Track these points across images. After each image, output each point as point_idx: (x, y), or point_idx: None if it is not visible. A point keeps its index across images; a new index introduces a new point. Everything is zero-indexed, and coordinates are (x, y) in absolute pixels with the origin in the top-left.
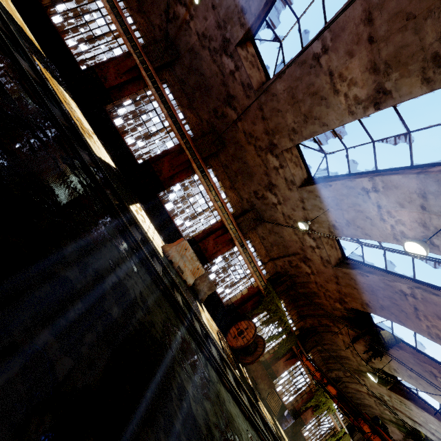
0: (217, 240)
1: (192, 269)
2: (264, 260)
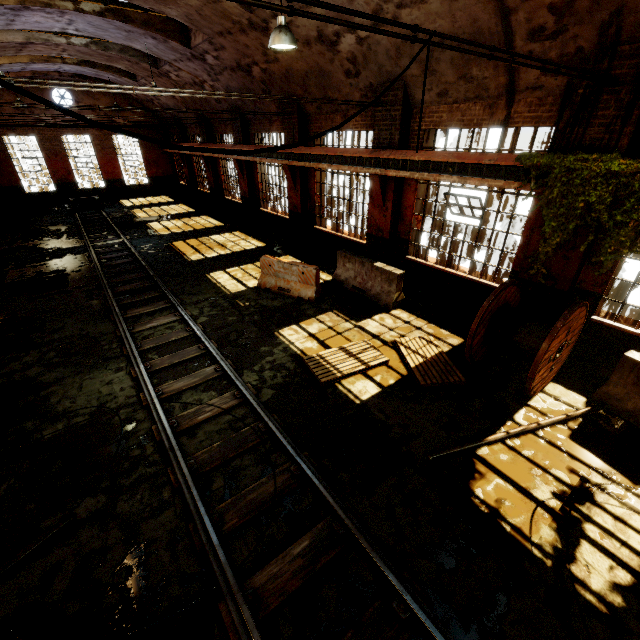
0: (376, 202)
1: (298, 278)
2: (496, 119)
